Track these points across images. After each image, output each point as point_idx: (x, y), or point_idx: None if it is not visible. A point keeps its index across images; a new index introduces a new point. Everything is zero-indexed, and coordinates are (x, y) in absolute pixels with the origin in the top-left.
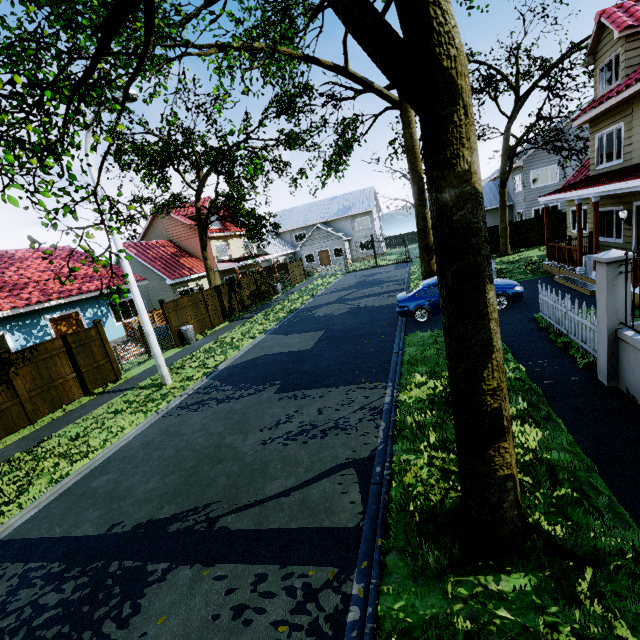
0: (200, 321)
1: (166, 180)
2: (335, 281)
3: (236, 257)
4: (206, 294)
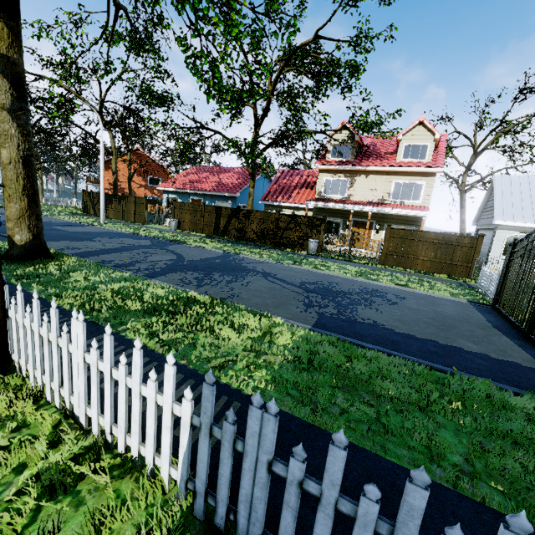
0: (194, 224)
1: (236, 117)
2: (353, 277)
3: (360, 200)
4: (206, 208)
